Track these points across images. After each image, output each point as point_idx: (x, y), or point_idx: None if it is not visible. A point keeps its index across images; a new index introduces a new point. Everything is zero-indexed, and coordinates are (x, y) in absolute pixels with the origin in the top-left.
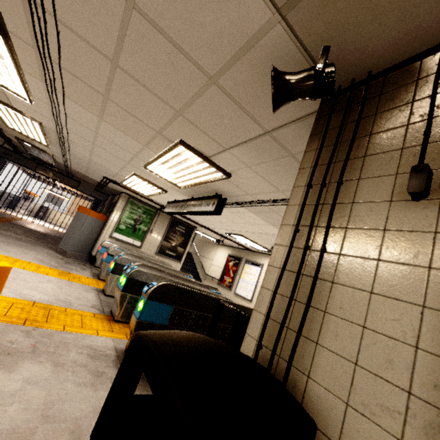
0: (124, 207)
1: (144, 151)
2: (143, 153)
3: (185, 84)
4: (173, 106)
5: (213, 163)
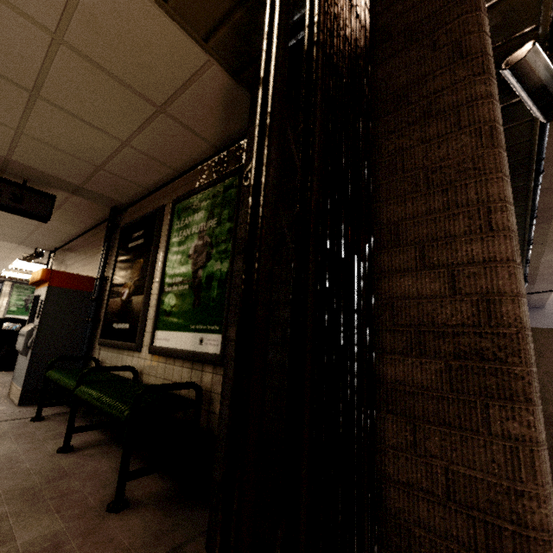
0: (10, 292)
1: (4, 262)
2: (4, 262)
3: (6, 250)
4: (6, 253)
5: (43, 264)
